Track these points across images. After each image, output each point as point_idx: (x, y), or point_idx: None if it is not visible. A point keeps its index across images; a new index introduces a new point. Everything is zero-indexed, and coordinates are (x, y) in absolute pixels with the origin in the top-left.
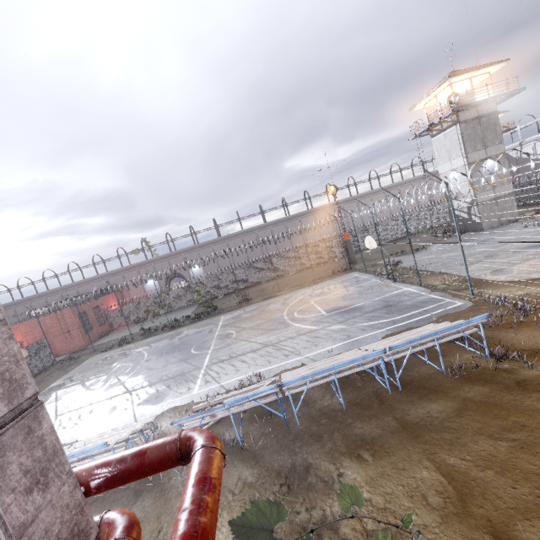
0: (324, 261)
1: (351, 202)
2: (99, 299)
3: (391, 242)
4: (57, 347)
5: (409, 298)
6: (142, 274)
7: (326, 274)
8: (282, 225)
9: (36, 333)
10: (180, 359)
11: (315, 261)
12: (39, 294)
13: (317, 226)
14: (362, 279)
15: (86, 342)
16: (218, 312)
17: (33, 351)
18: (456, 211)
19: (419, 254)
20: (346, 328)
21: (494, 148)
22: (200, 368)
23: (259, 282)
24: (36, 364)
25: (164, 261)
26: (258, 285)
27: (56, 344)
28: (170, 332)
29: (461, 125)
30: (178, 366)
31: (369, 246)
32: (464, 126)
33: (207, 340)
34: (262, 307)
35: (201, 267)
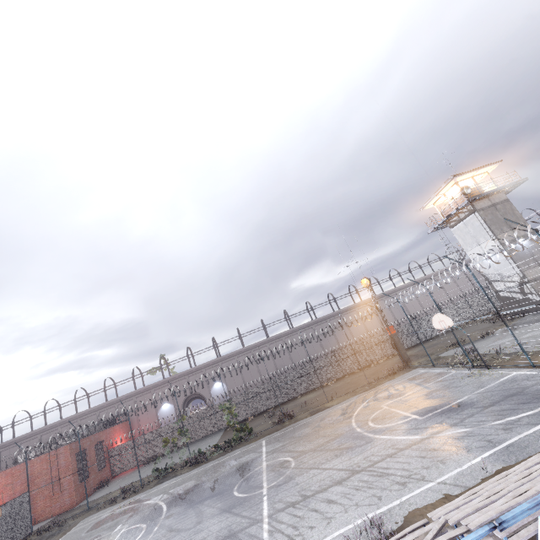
0: (366, 364)
1: (378, 301)
2: (105, 431)
3: (438, 337)
4: (39, 507)
5: (534, 381)
6: (156, 397)
7: (378, 376)
8: (310, 329)
9: (17, 486)
10: (221, 509)
11: (355, 366)
12: (34, 432)
13: (348, 328)
14: (436, 373)
15: (78, 497)
16: (254, 437)
17: (6, 514)
18: (504, 293)
19: (489, 340)
20: (472, 431)
21: (521, 228)
22: (259, 520)
23: (294, 396)
24: (5, 536)
25: (183, 379)
26: (294, 400)
27: (39, 503)
28: (193, 470)
29: (480, 212)
30: (220, 521)
31: (440, 326)
32: (483, 213)
33: (253, 474)
34: (315, 422)
35: (224, 384)
